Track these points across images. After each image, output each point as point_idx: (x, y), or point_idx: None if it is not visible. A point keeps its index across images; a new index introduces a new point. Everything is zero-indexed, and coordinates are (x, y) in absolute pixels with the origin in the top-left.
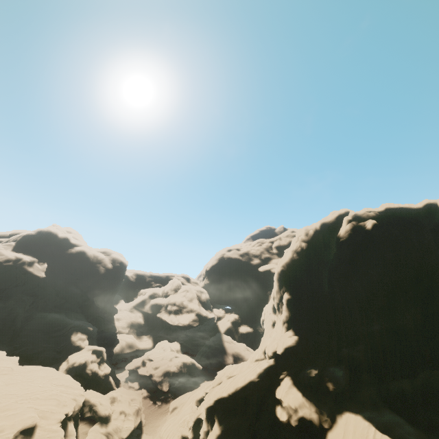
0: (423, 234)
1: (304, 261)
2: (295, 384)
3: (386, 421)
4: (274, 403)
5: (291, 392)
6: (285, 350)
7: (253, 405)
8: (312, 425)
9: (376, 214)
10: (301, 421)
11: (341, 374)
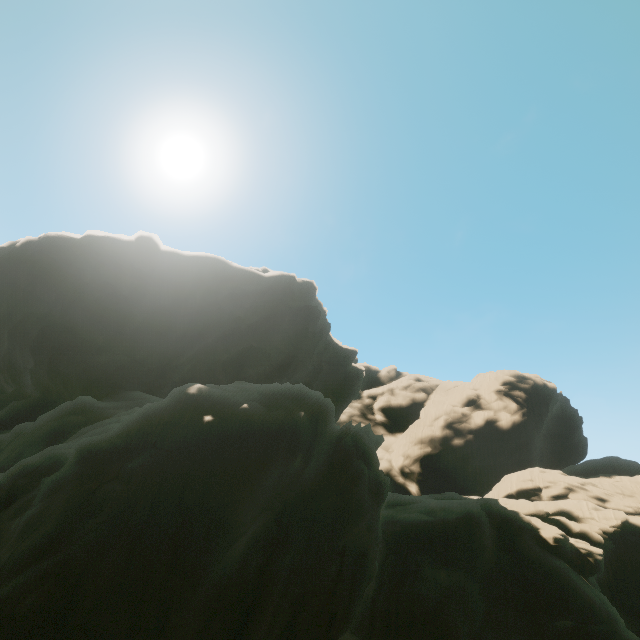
0: (108, 268)
1: None
2: None
3: None
4: None
5: None
6: None
7: None
8: None
9: (60, 236)
10: None
11: None
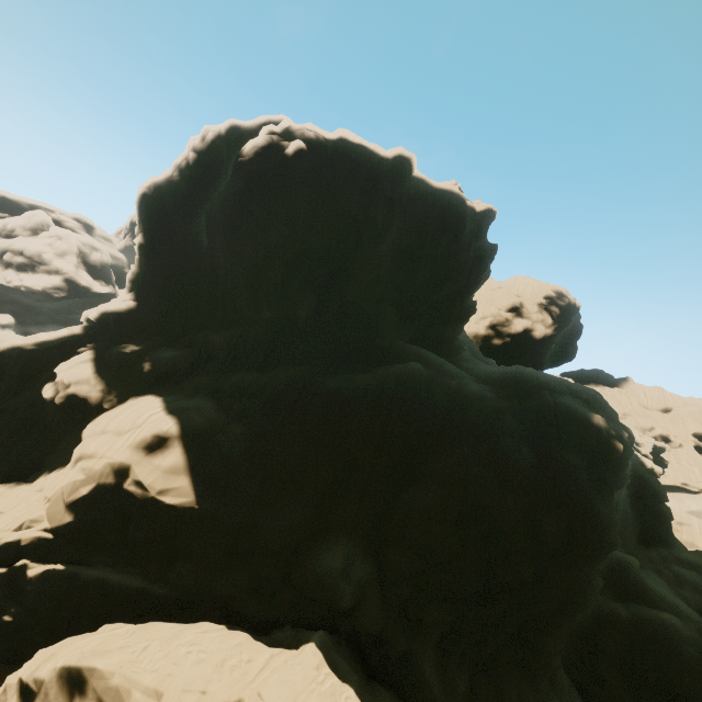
0: (371, 198)
1: (186, 188)
2: (97, 360)
3: (188, 404)
4: (50, 380)
5: (78, 367)
6: (101, 315)
7: (12, 380)
8: (86, 404)
9: (319, 138)
10: (73, 399)
11: (169, 354)
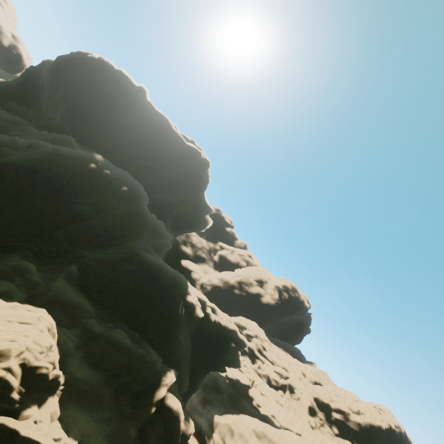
0: (118, 92)
1: None
2: None
3: None
4: None
5: None
6: None
7: None
8: None
9: (108, 63)
10: None
11: None
